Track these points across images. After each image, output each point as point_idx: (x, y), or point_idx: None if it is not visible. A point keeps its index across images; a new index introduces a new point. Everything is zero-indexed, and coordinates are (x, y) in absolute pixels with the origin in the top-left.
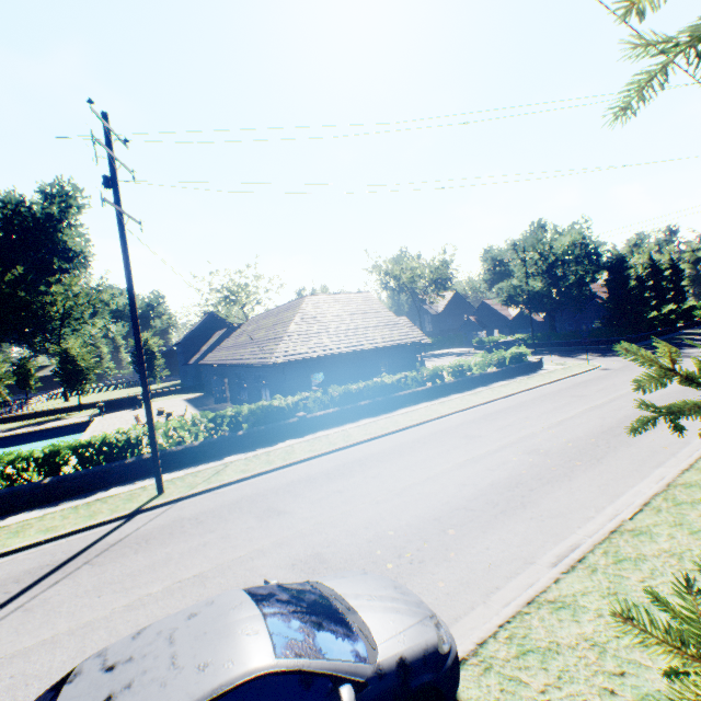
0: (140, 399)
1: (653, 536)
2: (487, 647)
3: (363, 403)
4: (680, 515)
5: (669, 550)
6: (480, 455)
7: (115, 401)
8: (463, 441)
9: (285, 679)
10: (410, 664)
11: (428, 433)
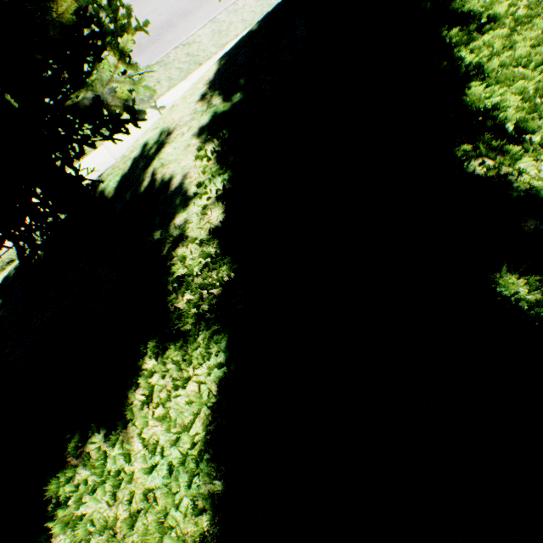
0: None
1: (190, 46)
2: None
3: None
4: (220, 24)
5: (188, 54)
6: (164, 2)
7: None
8: None
9: None
10: None
11: None
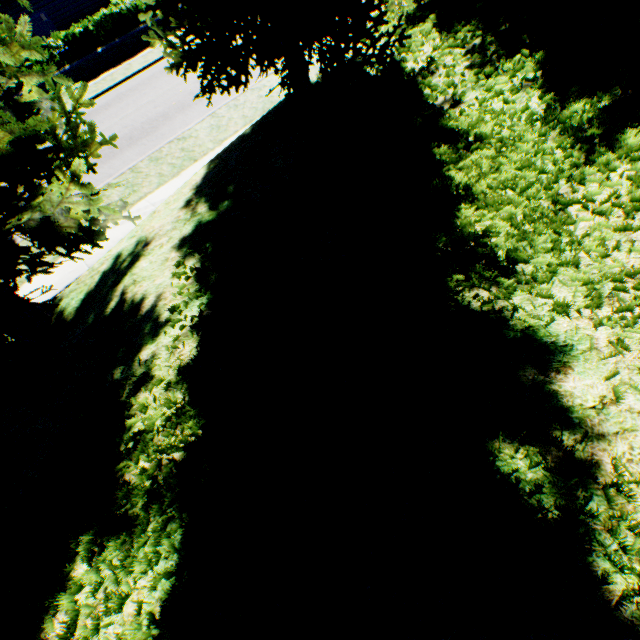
0: None
1: (186, 140)
2: None
3: (98, 52)
4: (219, 119)
5: (183, 148)
6: (162, 94)
7: None
8: (163, 82)
9: None
10: None
11: (147, 78)
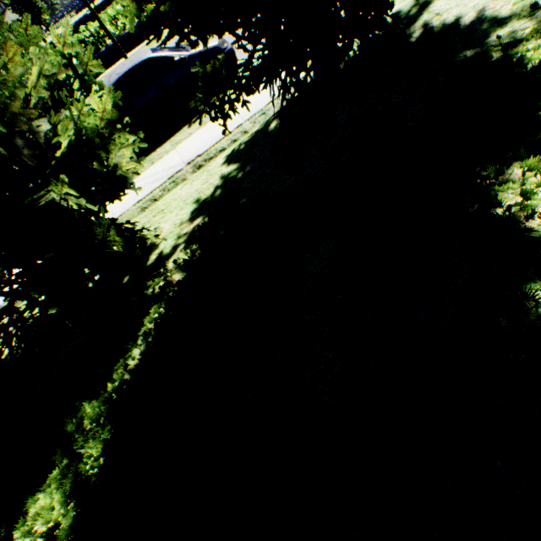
0: (90, 15)
1: None
2: (256, 54)
3: None
4: None
5: None
6: None
7: (75, 25)
8: None
9: (157, 60)
10: (204, 52)
11: None
